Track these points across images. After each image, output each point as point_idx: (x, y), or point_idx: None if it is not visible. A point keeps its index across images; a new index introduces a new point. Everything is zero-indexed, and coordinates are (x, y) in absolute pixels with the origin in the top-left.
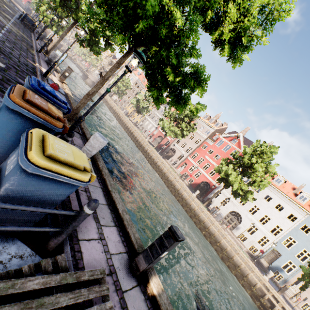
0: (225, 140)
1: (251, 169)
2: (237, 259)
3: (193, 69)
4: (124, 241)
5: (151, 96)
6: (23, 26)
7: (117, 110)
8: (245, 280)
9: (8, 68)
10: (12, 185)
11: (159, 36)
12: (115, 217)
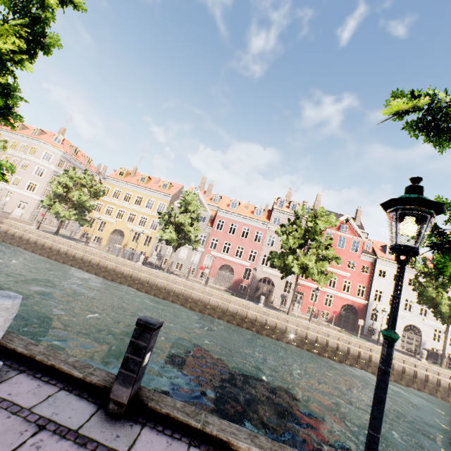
0: (334, 231)
1: None
2: None
3: None
4: None
5: None
6: None
7: (125, 266)
8: None
9: None
10: None
11: None
12: None
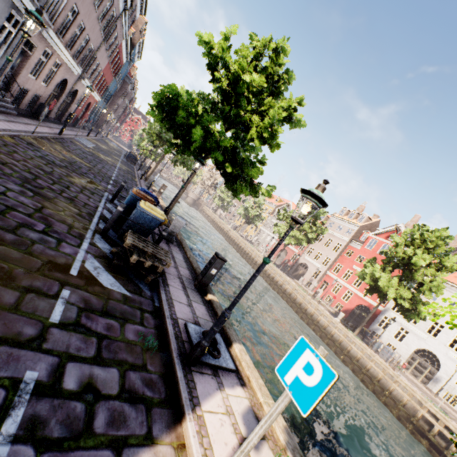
0: (379, 238)
1: (412, 267)
2: (426, 418)
3: (257, 159)
4: (194, 278)
5: (231, 190)
6: (127, 162)
7: (223, 225)
8: (448, 455)
9: (122, 191)
10: (135, 217)
11: (207, 148)
12: (189, 268)
